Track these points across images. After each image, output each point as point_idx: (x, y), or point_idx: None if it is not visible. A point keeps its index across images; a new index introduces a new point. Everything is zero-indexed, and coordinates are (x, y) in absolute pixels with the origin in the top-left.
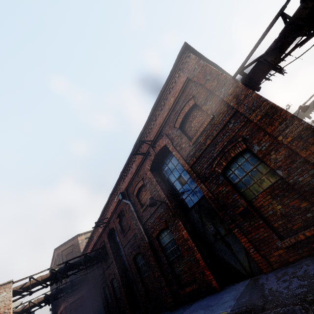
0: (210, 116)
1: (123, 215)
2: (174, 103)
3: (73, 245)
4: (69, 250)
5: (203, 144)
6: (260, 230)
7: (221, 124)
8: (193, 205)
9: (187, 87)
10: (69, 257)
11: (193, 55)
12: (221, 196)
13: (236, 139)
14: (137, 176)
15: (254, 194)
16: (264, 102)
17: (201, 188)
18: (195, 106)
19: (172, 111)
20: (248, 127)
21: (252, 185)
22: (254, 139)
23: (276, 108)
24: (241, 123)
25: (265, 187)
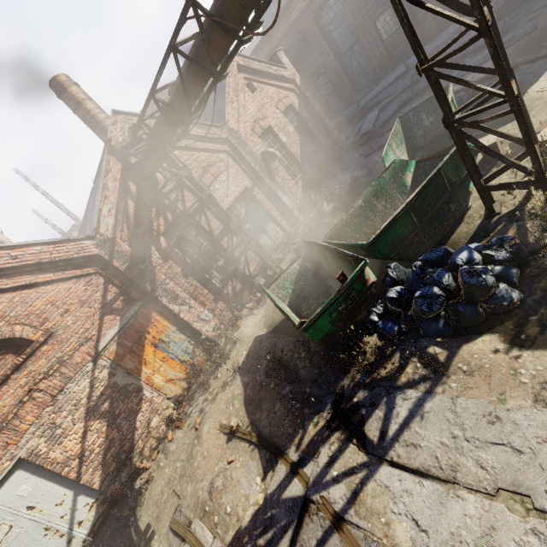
0: None
1: None
2: None
3: None
4: None
5: None
6: None
7: None
8: None
9: None
10: None
11: None
12: None
13: None
14: None
15: None
16: None
17: None
18: None
19: None
20: None
21: None
22: None
23: None
24: None
25: None
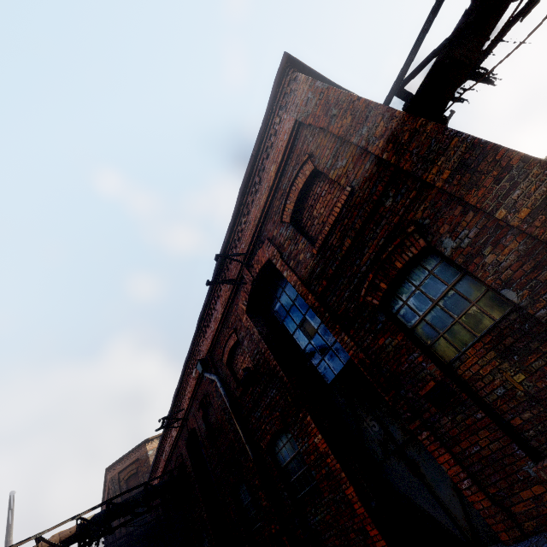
0: (345, 189)
1: (209, 403)
2: (278, 175)
3: (138, 459)
4: (132, 470)
5: (338, 250)
6: (480, 436)
7: (369, 203)
8: (333, 379)
9: (298, 139)
10: (133, 483)
11: (302, 74)
12: (384, 358)
13: (403, 229)
14: (226, 325)
15: (456, 348)
16: (454, 138)
17: (343, 342)
18: (317, 175)
19: (276, 192)
20: (426, 200)
21: (451, 328)
22: (443, 225)
23: (484, 146)
24: (410, 194)
25: (480, 331)
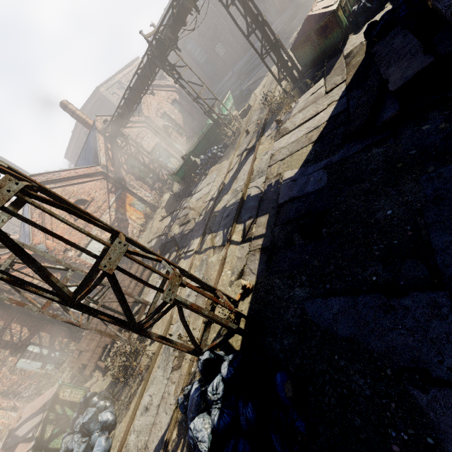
0: None
1: (199, 21)
2: None
3: (99, 99)
4: (99, 105)
5: None
6: None
7: None
8: None
9: None
10: (103, 111)
11: None
12: None
13: None
14: None
15: None
16: None
17: None
18: None
19: None
20: None
21: None
22: None
23: None
24: None
25: None
